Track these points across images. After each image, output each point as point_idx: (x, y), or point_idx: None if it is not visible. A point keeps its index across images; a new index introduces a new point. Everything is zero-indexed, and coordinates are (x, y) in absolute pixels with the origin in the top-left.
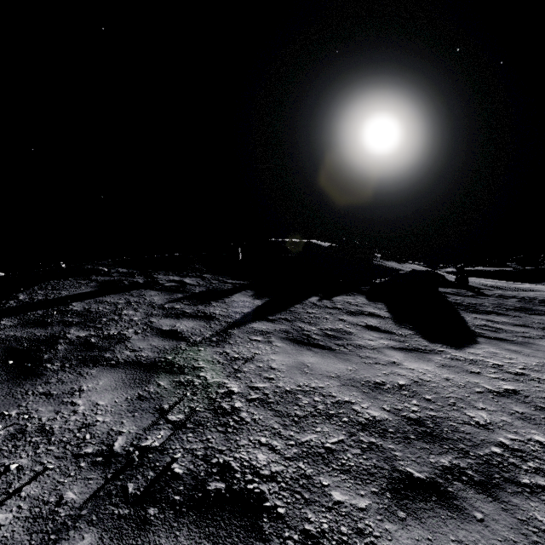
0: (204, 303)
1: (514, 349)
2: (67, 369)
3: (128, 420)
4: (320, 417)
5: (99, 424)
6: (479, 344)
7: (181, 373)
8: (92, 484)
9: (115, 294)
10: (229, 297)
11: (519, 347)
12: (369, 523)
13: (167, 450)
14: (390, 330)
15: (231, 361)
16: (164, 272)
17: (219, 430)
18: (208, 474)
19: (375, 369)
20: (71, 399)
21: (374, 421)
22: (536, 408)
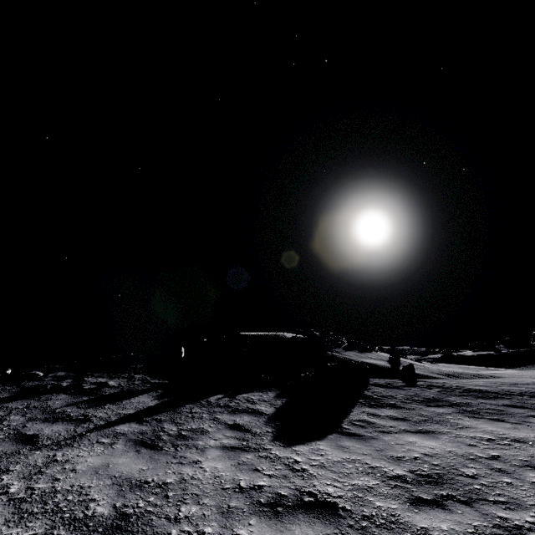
0: (99, 406)
1: (346, 445)
2: None
3: None
4: (48, 513)
5: None
6: (319, 441)
7: None
8: None
9: (24, 399)
10: (131, 398)
11: (355, 443)
12: None
13: None
14: (250, 428)
15: (46, 463)
16: (99, 374)
17: None
18: None
19: (167, 468)
20: None
21: (88, 517)
22: (253, 502)
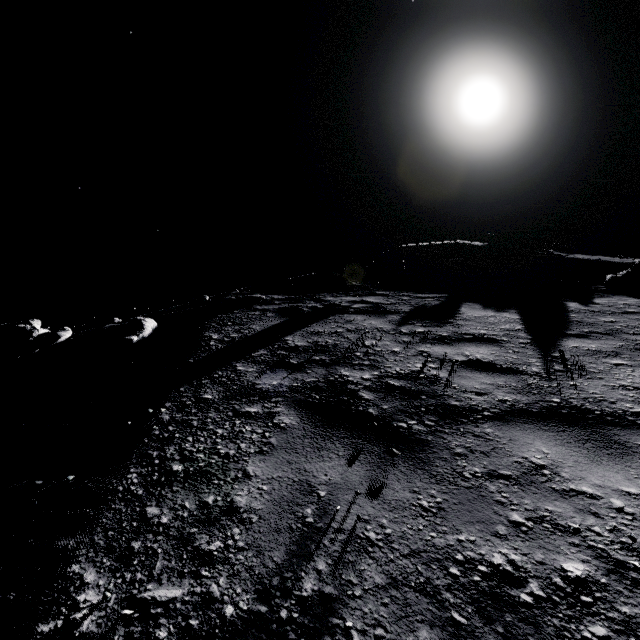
0: (445, 323)
1: None
2: (442, 429)
3: None
4: None
5: None
6: None
7: (637, 425)
8: None
9: (316, 322)
10: (461, 313)
11: None
12: None
13: None
14: None
15: None
16: (328, 294)
17: None
18: None
19: None
20: (562, 485)
21: None
22: None
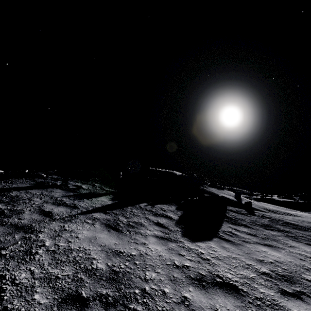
0: (80, 199)
1: (226, 246)
2: None
3: None
4: (71, 263)
5: None
6: (209, 241)
7: (31, 233)
8: None
9: (39, 189)
10: (97, 198)
11: (231, 246)
12: (36, 309)
13: None
14: (168, 227)
15: (61, 230)
16: (76, 180)
17: (18, 261)
18: None
19: (129, 245)
20: None
21: (94, 269)
22: (187, 276)
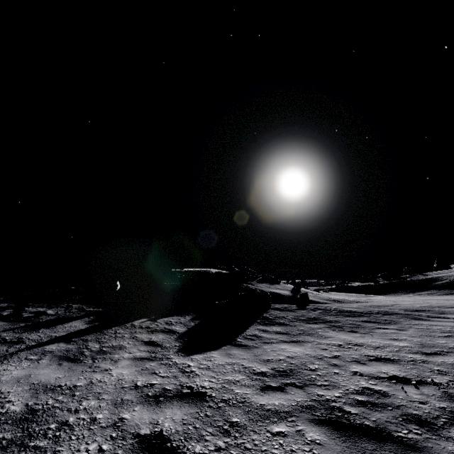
0: (33, 330)
1: (233, 353)
2: None
3: None
4: None
5: None
6: (214, 351)
7: None
8: None
9: None
10: (65, 324)
11: (241, 351)
12: None
13: None
14: (162, 344)
15: None
16: (40, 305)
17: None
18: None
19: (81, 375)
20: None
21: (2, 413)
22: (142, 395)
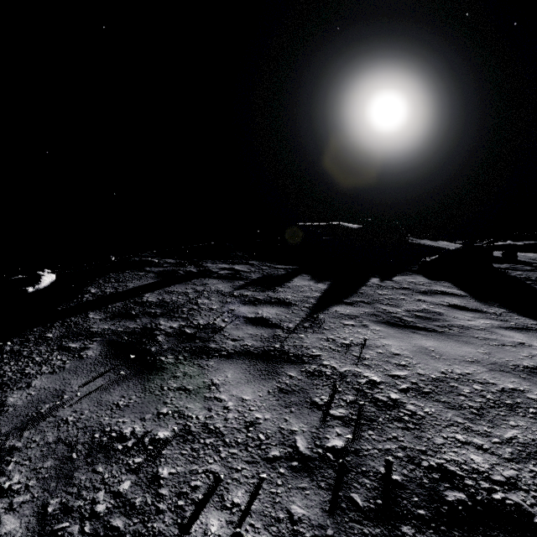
0: (270, 289)
1: None
2: (184, 361)
3: (289, 416)
4: (501, 409)
5: (262, 422)
6: None
7: (303, 362)
8: (311, 496)
9: (178, 284)
10: (290, 282)
11: None
12: None
13: (361, 452)
14: (480, 309)
15: (344, 348)
16: (211, 261)
17: (398, 426)
18: (432, 481)
19: (510, 351)
20: (212, 395)
21: None
22: None
